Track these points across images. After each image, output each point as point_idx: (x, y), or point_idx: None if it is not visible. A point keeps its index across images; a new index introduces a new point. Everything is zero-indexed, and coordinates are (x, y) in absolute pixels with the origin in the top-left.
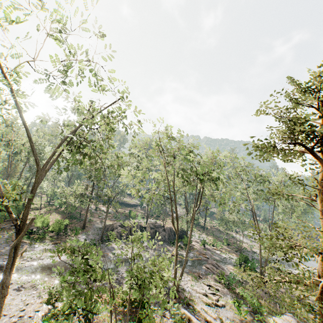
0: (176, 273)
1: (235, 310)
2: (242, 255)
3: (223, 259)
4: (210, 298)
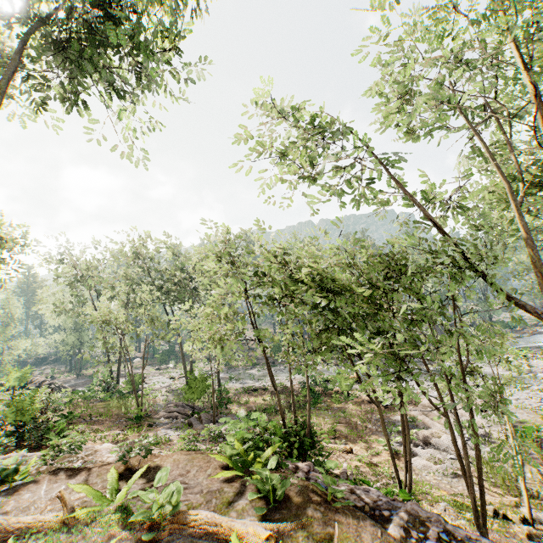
0: None
1: None
2: None
3: None
4: None
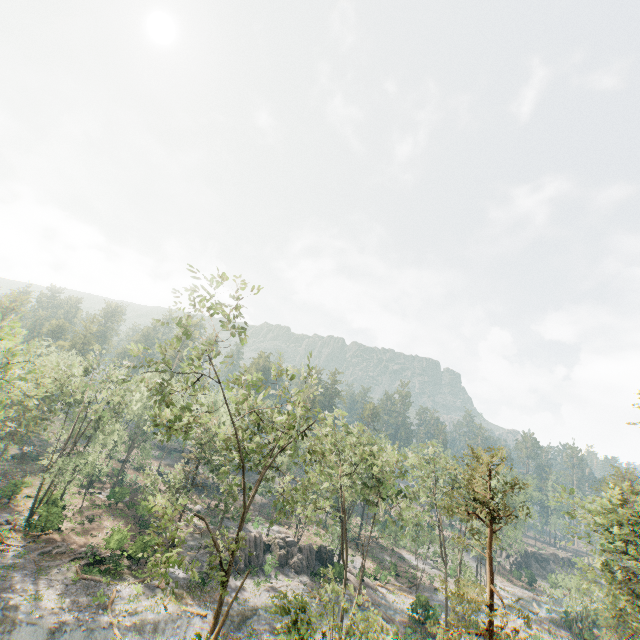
0: (342, 629)
1: None
2: (420, 596)
3: (393, 603)
4: None
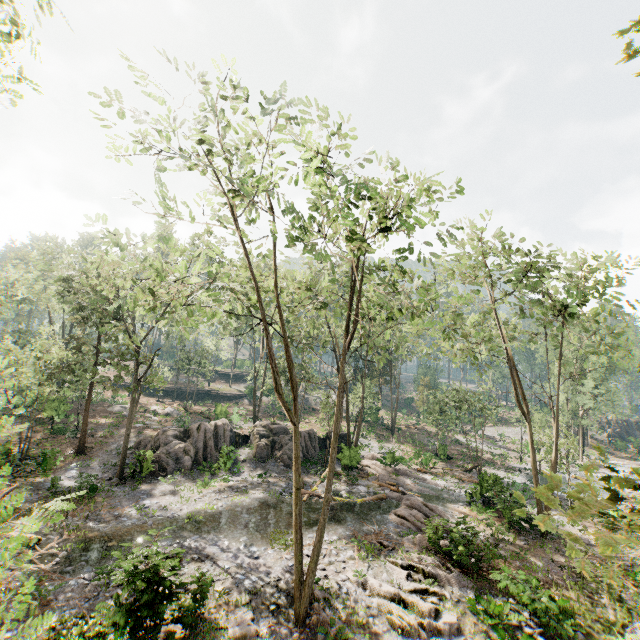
0: (300, 546)
1: (491, 637)
2: (486, 477)
3: (441, 491)
4: (413, 606)
